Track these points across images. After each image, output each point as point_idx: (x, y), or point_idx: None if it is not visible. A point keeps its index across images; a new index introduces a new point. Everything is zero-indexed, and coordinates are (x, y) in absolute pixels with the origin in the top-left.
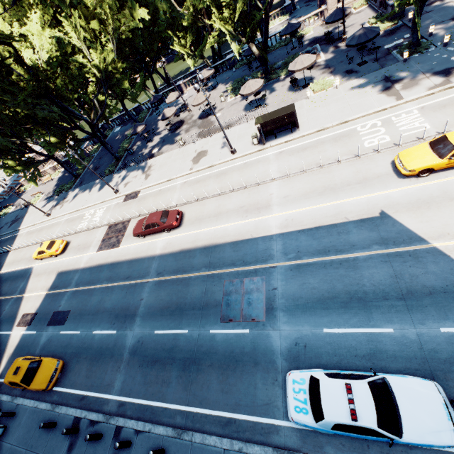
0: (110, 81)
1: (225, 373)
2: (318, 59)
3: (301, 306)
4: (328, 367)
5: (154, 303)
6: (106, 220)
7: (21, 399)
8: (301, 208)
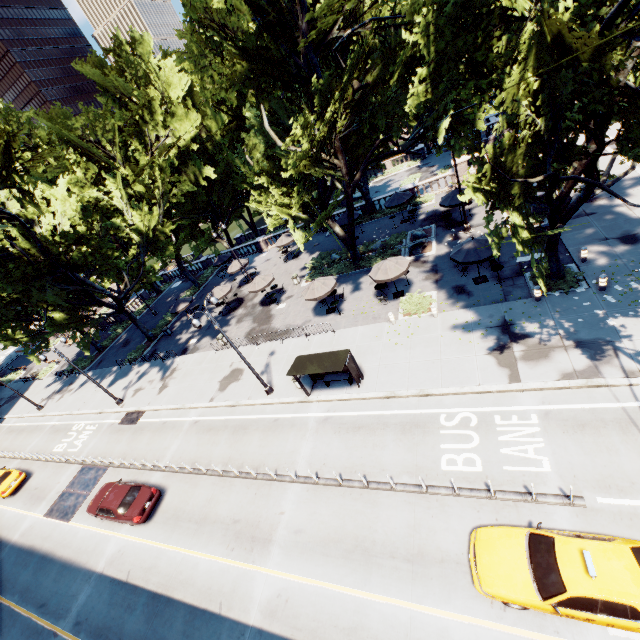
0: (154, 245)
1: None
2: (427, 251)
3: None
4: None
5: None
6: (85, 451)
7: None
8: (307, 577)
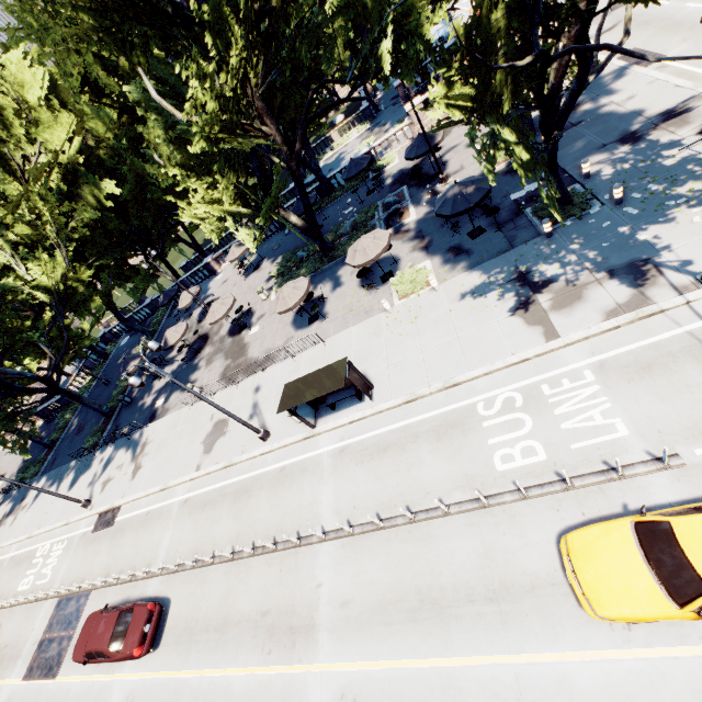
0: (72, 299)
1: None
2: (406, 217)
3: None
4: None
5: None
6: (58, 579)
7: None
8: (372, 661)
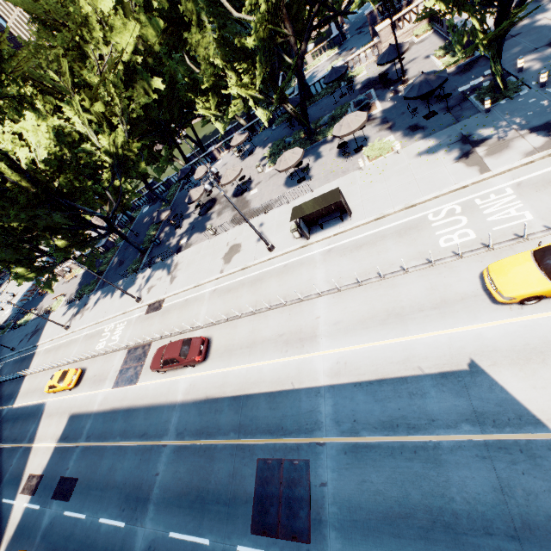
0: (125, 165)
1: None
2: (374, 110)
3: (361, 523)
4: None
5: (171, 484)
6: (125, 340)
7: None
8: (356, 345)
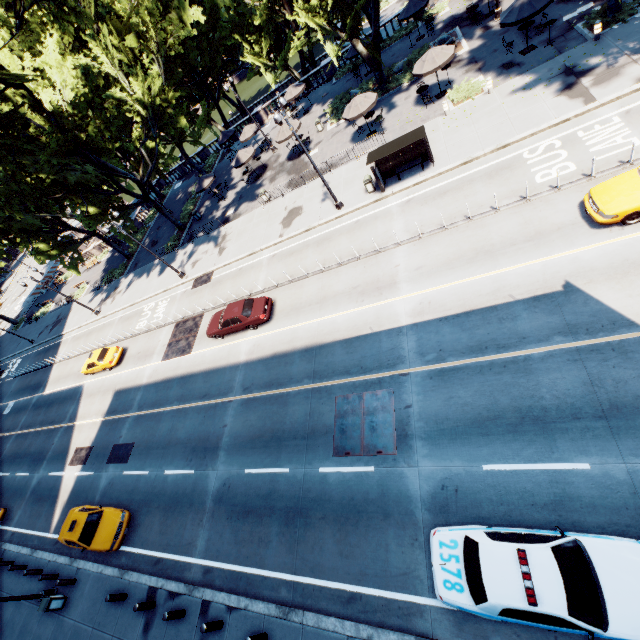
0: (160, 119)
1: (344, 529)
2: (459, 50)
3: (448, 431)
4: (492, 522)
5: (241, 431)
6: (171, 316)
7: (82, 562)
8: (441, 285)
